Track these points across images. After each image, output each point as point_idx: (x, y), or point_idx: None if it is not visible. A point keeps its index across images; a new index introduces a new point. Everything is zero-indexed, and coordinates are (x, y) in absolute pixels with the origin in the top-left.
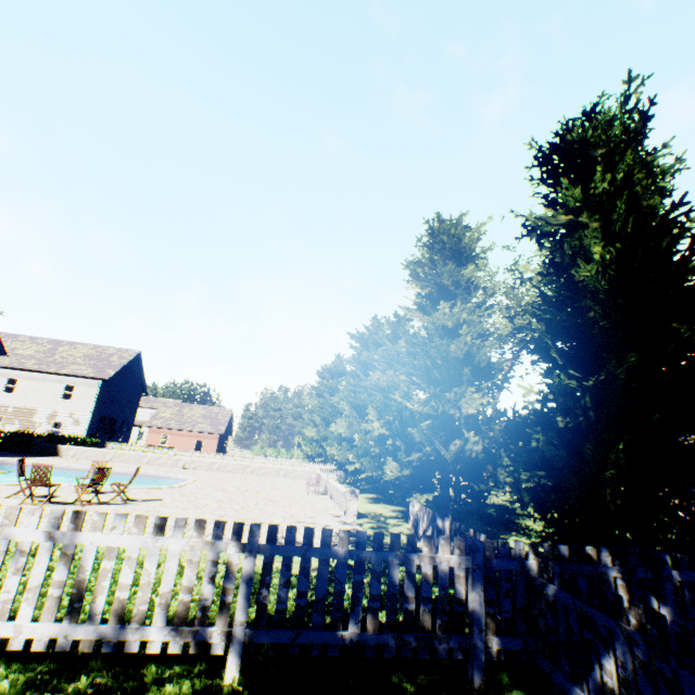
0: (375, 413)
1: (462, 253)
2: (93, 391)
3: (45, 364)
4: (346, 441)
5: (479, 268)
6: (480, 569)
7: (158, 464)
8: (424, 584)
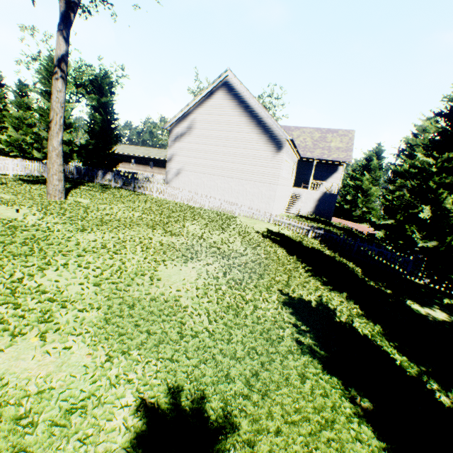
0: (12, 128)
1: None
2: None
3: None
4: None
5: (68, 87)
6: (76, 169)
7: None
8: (69, 170)
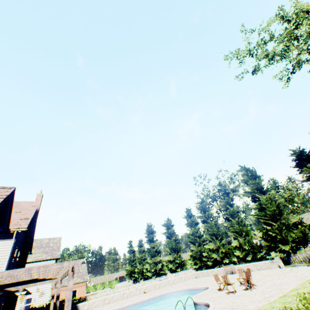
0: (233, 233)
1: (256, 176)
2: None
3: None
4: (214, 251)
5: (262, 180)
6: None
7: (132, 295)
8: None
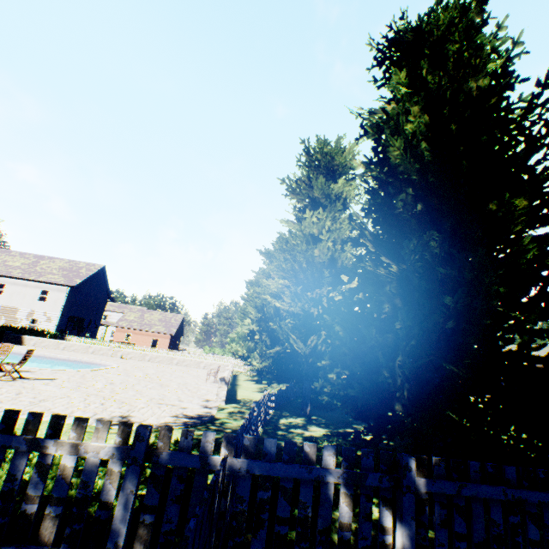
0: None
1: (335, 170)
2: (63, 295)
3: (27, 273)
4: None
5: (349, 183)
6: (137, 465)
7: (101, 354)
8: (58, 480)
